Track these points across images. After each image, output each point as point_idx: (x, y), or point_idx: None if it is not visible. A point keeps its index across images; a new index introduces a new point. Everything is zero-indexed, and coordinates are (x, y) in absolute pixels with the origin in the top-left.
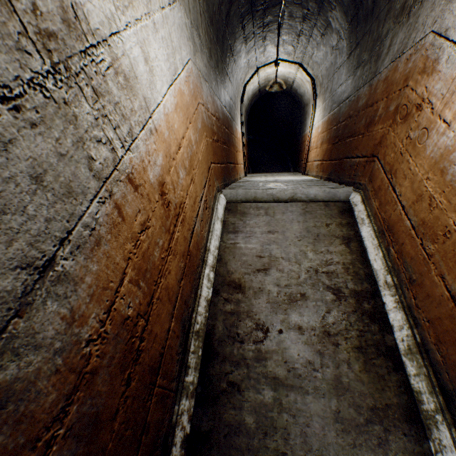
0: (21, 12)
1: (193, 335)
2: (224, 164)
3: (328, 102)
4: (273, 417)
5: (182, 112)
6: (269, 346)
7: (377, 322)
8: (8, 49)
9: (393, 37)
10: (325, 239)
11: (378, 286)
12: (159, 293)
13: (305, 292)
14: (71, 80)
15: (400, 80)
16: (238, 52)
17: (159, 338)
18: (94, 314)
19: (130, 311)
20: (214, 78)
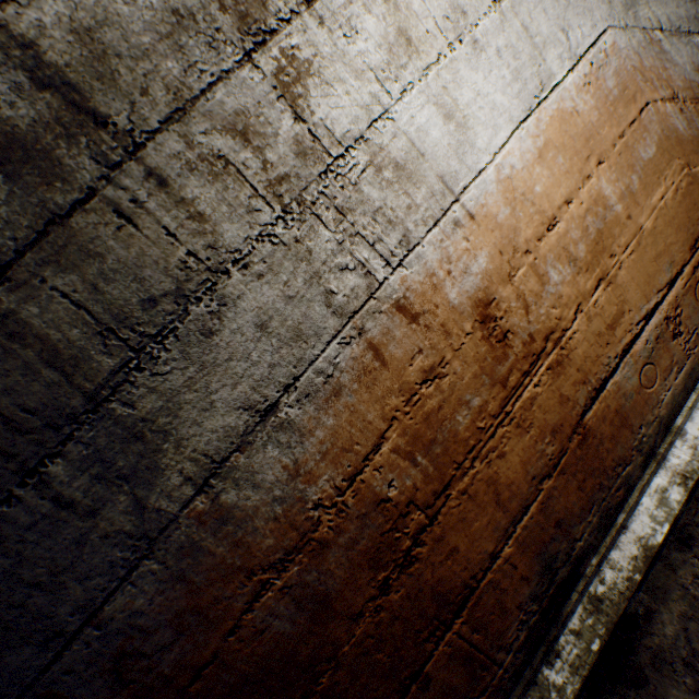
0: (251, 178)
1: (582, 598)
2: None
3: None
4: None
5: (566, 153)
6: None
7: None
8: (240, 217)
9: None
10: None
11: None
12: (465, 484)
13: None
14: (305, 214)
15: None
16: None
17: (464, 557)
18: (327, 476)
19: (391, 492)
20: None
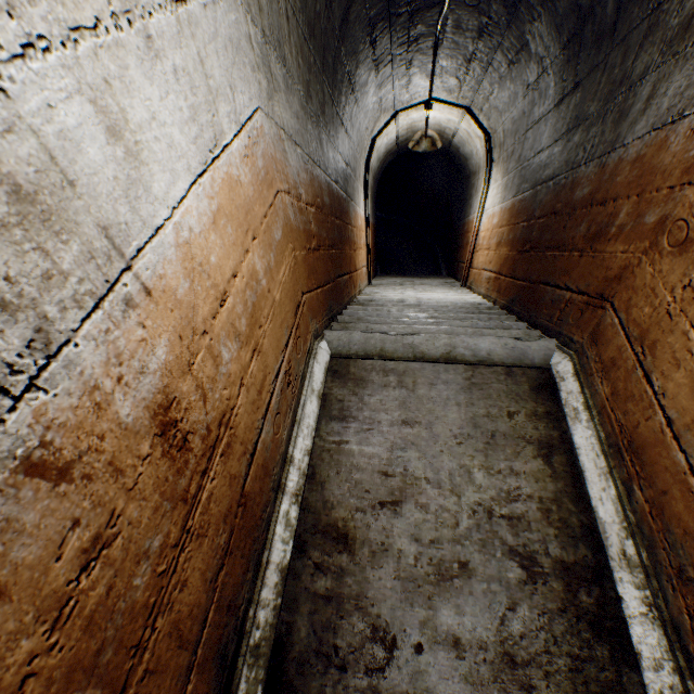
0: None
1: (246, 657)
2: (329, 284)
3: (514, 177)
4: None
5: (234, 223)
6: (396, 683)
7: (608, 639)
8: None
9: (660, 81)
10: (506, 445)
11: (608, 557)
12: (147, 662)
13: (468, 559)
14: None
15: (672, 167)
16: (363, 85)
17: None
18: None
19: None
20: (314, 136)
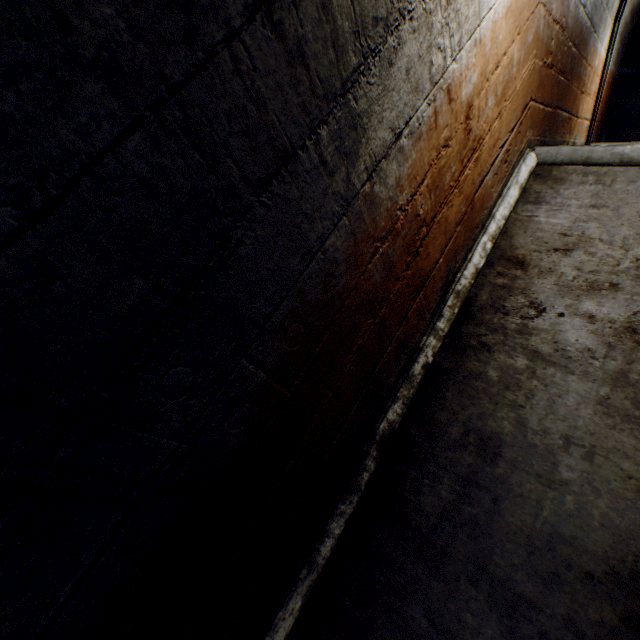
0: None
1: (452, 292)
2: (549, 109)
3: None
4: (520, 380)
5: (512, 19)
6: (539, 325)
7: None
8: None
9: None
10: None
11: None
12: (439, 219)
13: (618, 283)
14: None
15: None
16: None
17: (430, 260)
18: (406, 192)
19: (420, 212)
20: None
